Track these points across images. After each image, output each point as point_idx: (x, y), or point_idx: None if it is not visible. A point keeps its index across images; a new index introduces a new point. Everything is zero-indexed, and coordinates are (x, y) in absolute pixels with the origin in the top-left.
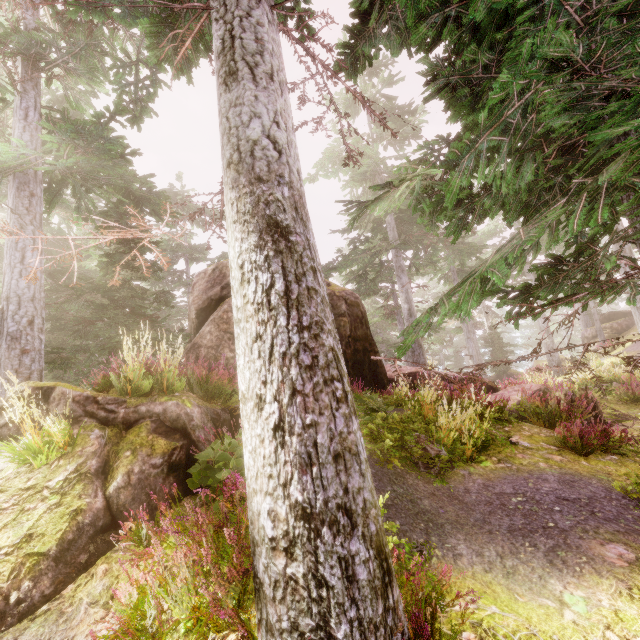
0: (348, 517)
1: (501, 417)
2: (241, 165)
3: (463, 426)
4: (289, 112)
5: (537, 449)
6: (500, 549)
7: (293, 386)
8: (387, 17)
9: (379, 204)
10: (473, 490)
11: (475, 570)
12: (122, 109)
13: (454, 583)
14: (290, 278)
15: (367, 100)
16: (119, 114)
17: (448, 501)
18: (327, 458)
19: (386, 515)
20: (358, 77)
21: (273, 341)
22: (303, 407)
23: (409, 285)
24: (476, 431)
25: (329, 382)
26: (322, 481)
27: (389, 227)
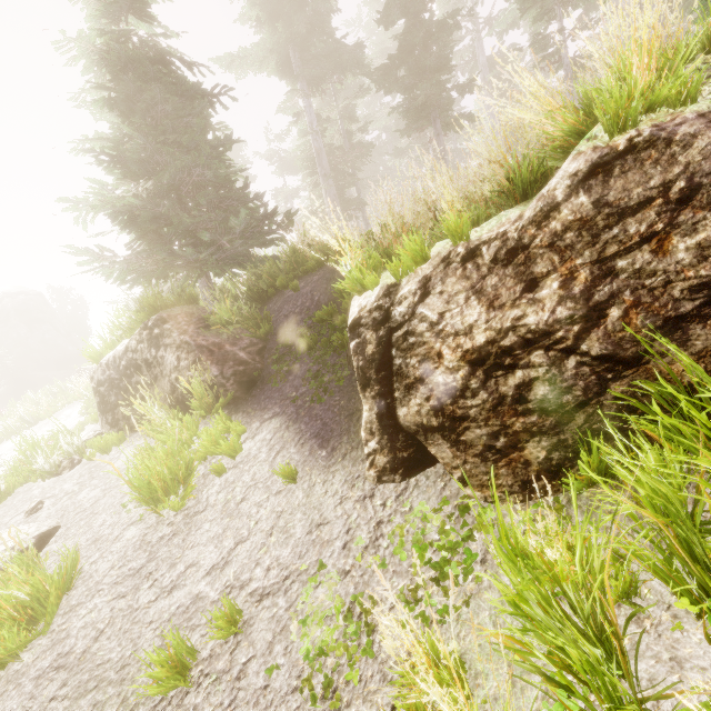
0: None
1: None
2: None
3: None
4: None
5: None
6: None
7: None
8: None
9: None
10: None
11: None
12: None
13: None
14: None
15: None
16: None
17: None
18: None
19: None
20: None
21: None
22: None
23: None
24: None
25: None
26: None
27: None
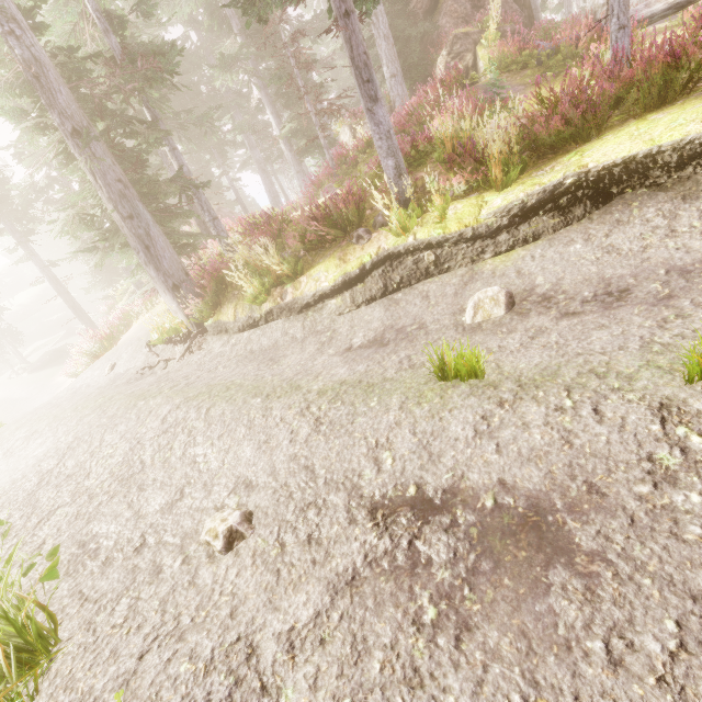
0: None
1: None
2: None
3: None
4: None
5: None
6: None
7: None
8: None
9: None
10: None
11: None
12: None
13: None
14: None
15: None
16: None
17: None
18: None
19: None
20: None
21: None
22: None
23: None
24: None
25: None
26: None
27: None
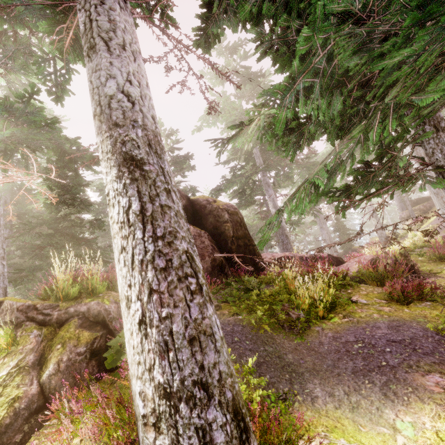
0: (204, 390)
1: (345, 283)
2: (102, 116)
3: (315, 294)
4: (143, 73)
5: (372, 304)
6: (346, 388)
7: (150, 286)
8: (226, 5)
9: (237, 139)
10: (325, 342)
11: (328, 408)
12: (37, 90)
13: (311, 422)
14: (145, 199)
15: (214, 63)
16: (36, 94)
17: (307, 353)
18: (182, 343)
19: (259, 371)
20: (223, 56)
21: (133, 251)
22: (159, 303)
23: (274, 195)
24: (325, 296)
25: (183, 279)
26: (178, 363)
27: (256, 156)
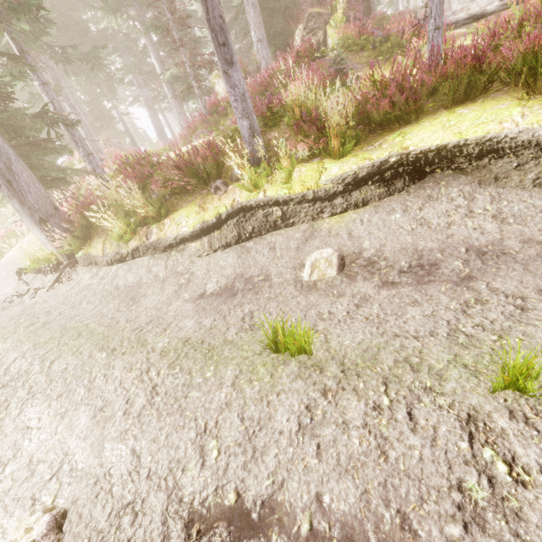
0: None
1: None
2: None
3: None
4: None
5: None
6: None
7: None
8: None
9: None
10: None
11: None
12: None
13: None
14: None
15: None
16: None
17: None
18: None
19: None
20: None
21: None
22: None
23: None
24: None
25: None
26: None
27: None
